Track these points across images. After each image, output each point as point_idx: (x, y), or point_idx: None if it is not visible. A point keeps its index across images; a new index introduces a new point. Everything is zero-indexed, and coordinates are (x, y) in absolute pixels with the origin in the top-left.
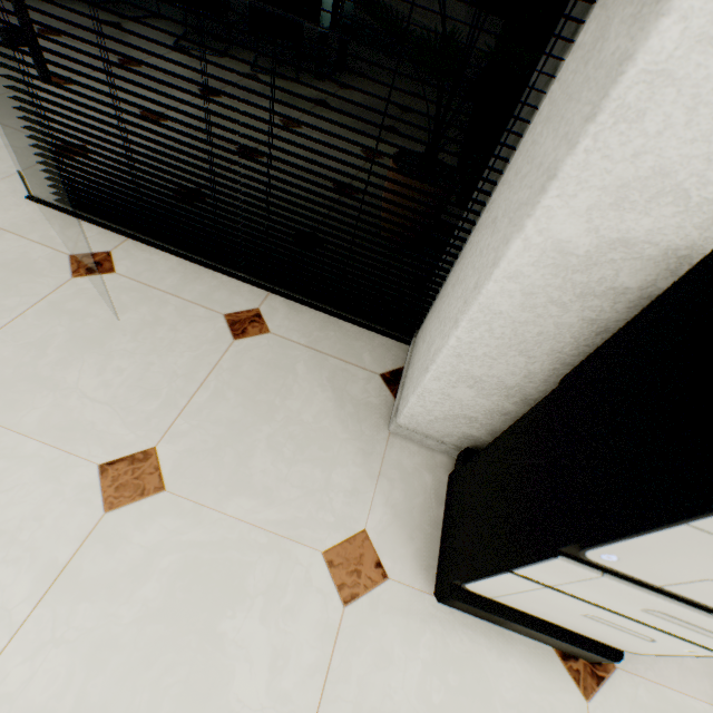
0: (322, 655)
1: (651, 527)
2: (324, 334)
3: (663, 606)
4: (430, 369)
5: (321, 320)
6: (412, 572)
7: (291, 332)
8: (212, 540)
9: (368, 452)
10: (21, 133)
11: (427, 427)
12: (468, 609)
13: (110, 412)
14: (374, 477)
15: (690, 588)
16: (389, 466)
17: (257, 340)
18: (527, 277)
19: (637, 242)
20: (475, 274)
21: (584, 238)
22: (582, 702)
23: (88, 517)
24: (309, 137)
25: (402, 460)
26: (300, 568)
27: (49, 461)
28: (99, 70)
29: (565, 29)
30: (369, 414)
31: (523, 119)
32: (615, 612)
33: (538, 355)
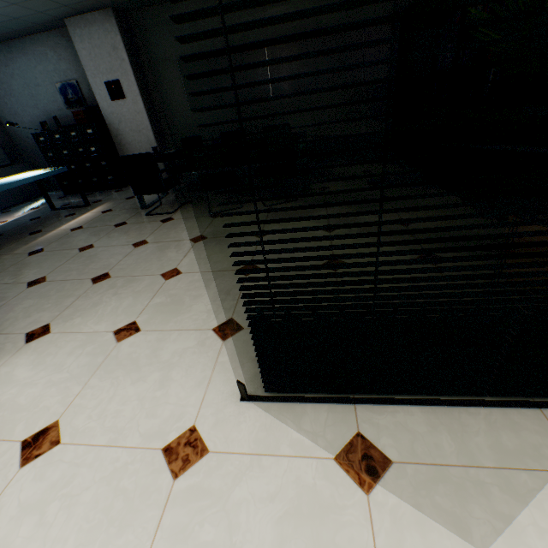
0: None
1: None
2: None
3: None
4: None
5: None
6: None
7: None
8: None
9: None
10: (183, 331)
11: None
12: None
13: None
14: None
15: None
16: None
17: None
18: None
19: None
20: None
21: None
22: None
23: None
24: None
25: None
26: None
27: None
28: (366, 274)
29: None
30: None
31: None
32: None
33: None
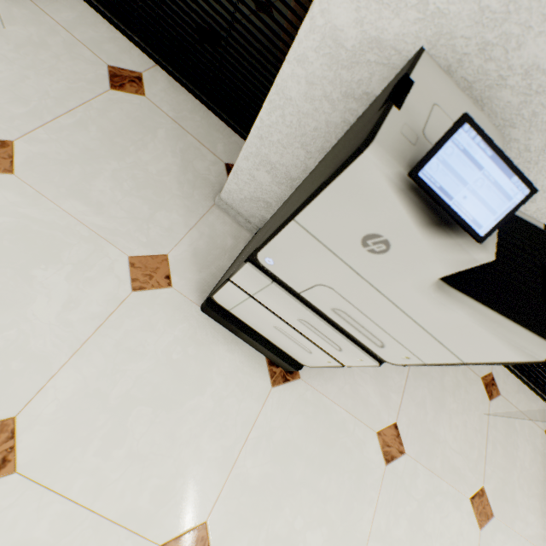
0: (105, 311)
1: (280, 225)
2: (192, 117)
3: (306, 316)
4: (243, 148)
5: (194, 105)
6: (191, 289)
7: (163, 103)
8: (43, 220)
9: (191, 210)
10: None
11: (239, 205)
12: (217, 319)
13: None
14: (189, 227)
15: (313, 295)
16: (204, 224)
17: (131, 97)
18: (311, 65)
19: (388, 46)
20: None
21: (352, 31)
22: (269, 386)
23: None
24: None
25: (216, 224)
26: (108, 260)
27: None
28: None
29: None
30: (203, 186)
31: None
32: (289, 324)
33: (313, 152)
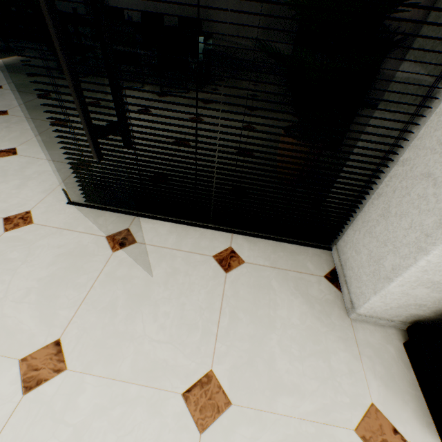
0: None
1: None
2: (277, 255)
3: None
4: (395, 280)
5: (271, 245)
6: (420, 431)
7: (257, 259)
8: (279, 439)
9: (344, 338)
10: (49, 161)
11: (381, 313)
12: None
13: (173, 349)
14: (358, 357)
15: None
16: (362, 346)
17: (240, 269)
18: None
19: None
20: (427, 214)
21: None
22: None
23: (191, 441)
24: (266, 139)
25: (368, 339)
26: None
27: (148, 399)
28: None
29: (435, 46)
30: (331, 308)
31: (424, 106)
32: None
33: None
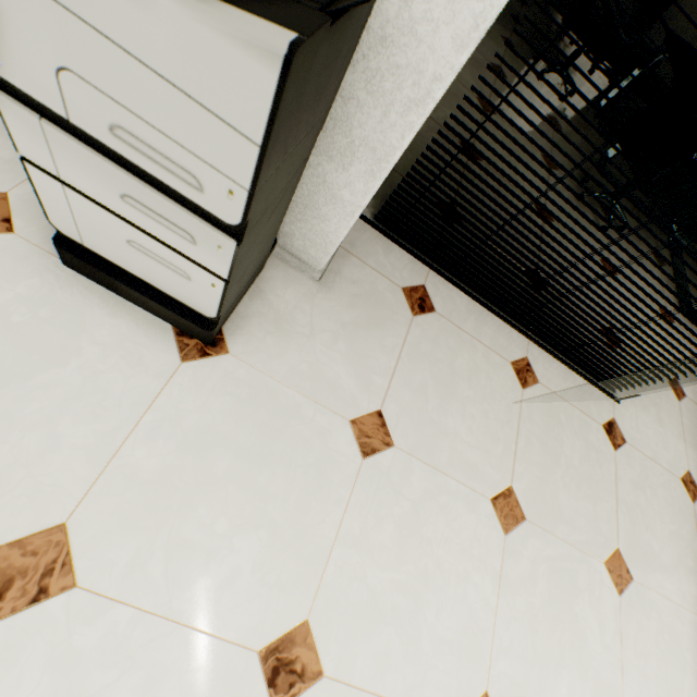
0: None
1: None
2: None
3: (118, 180)
4: None
5: None
6: (47, 238)
7: None
8: None
9: None
10: None
11: None
12: (84, 270)
13: None
14: None
15: (79, 113)
16: None
17: None
18: None
19: None
20: None
21: None
22: (177, 361)
23: None
24: None
25: None
26: None
27: None
28: None
29: None
30: None
31: None
32: (132, 224)
33: None
